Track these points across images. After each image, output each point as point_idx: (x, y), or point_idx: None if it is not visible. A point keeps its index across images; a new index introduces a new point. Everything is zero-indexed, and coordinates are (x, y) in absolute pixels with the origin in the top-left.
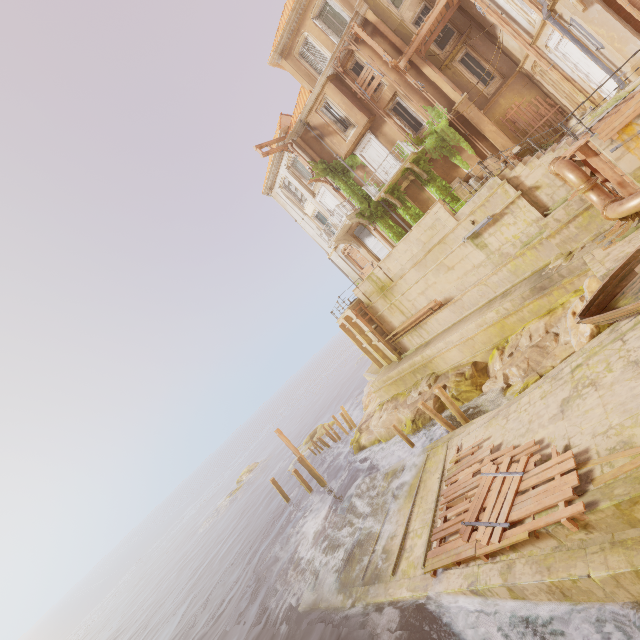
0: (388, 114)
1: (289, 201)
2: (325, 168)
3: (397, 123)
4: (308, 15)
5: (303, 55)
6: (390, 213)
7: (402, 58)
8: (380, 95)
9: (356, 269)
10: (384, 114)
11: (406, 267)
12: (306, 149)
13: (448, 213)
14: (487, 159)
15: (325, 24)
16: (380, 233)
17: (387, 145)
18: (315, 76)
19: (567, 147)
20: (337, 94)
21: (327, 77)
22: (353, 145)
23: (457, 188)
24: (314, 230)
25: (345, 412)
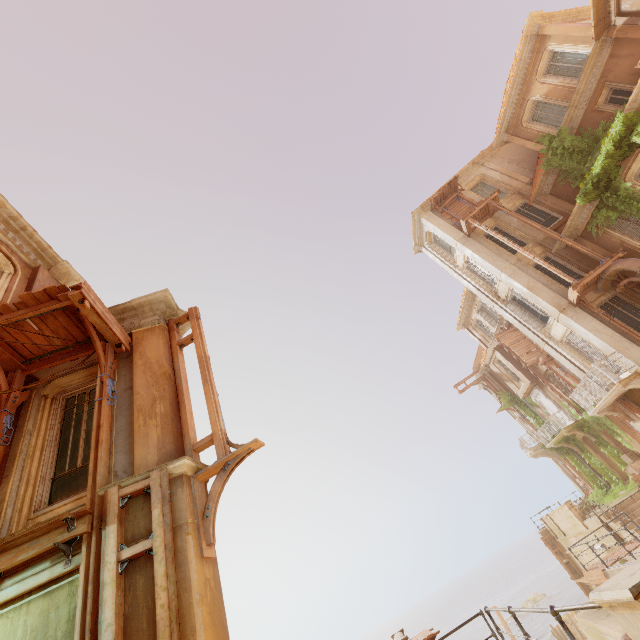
0: (548, 379)
1: (498, 400)
2: (511, 399)
3: (557, 387)
4: (474, 309)
5: (478, 324)
6: (576, 451)
7: (539, 356)
8: (538, 364)
9: (570, 474)
10: (542, 381)
11: (569, 531)
12: (494, 382)
13: (576, 517)
14: (628, 466)
15: (486, 313)
16: (570, 465)
17: (555, 399)
18: (488, 340)
19: (638, 533)
20: (503, 359)
21: (493, 348)
22: (526, 393)
23: (628, 462)
24: (524, 427)
25: (575, 619)
